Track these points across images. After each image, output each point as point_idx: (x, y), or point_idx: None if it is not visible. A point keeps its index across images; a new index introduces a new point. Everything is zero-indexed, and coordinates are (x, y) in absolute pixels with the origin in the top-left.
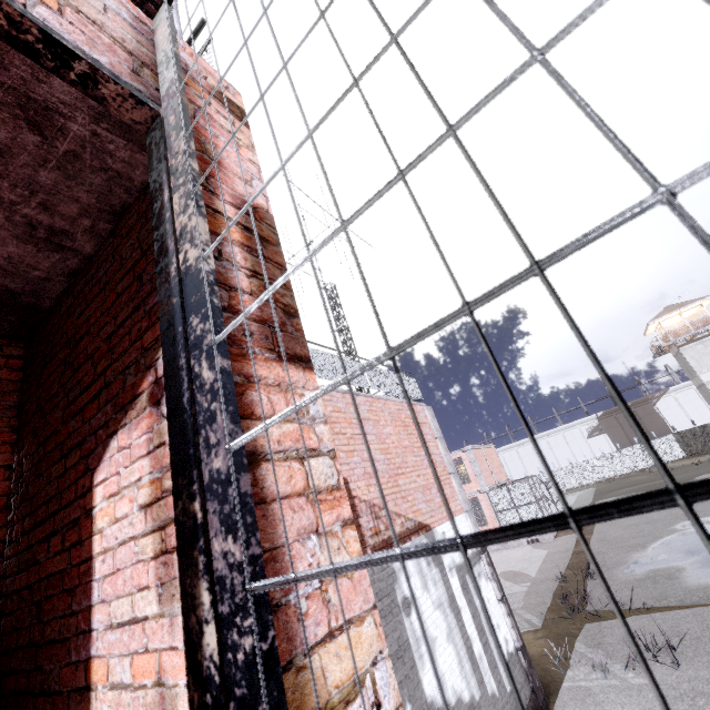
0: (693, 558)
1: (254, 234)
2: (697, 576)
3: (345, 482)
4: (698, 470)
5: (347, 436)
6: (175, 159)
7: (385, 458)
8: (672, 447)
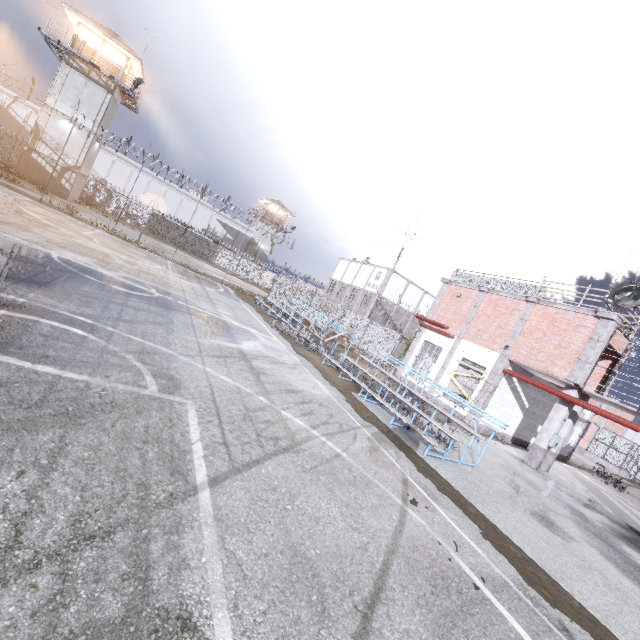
0: None
1: (619, 366)
2: None
3: None
4: None
5: None
6: (619, 362)
7: None
8: None
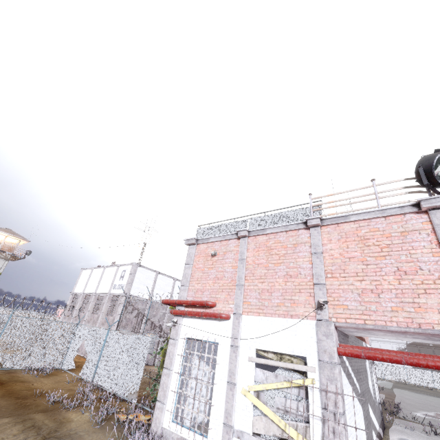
0: None
1: None
2: None
3: None
4: None
5: None
6: None
7: None
8: None
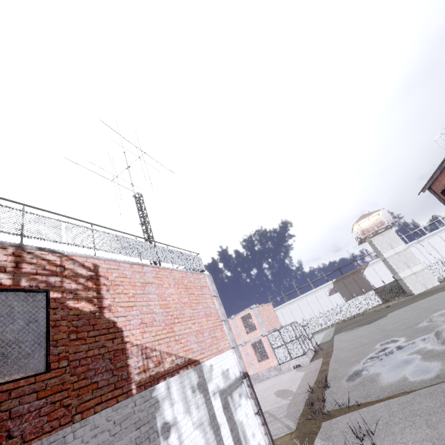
0: (385, 366)
1: None
2: (387, 378)
3: (119, 330)
4: (388, 310)
5: (129, 295)
6: None
7: (164, 311)
8: (374, 298)
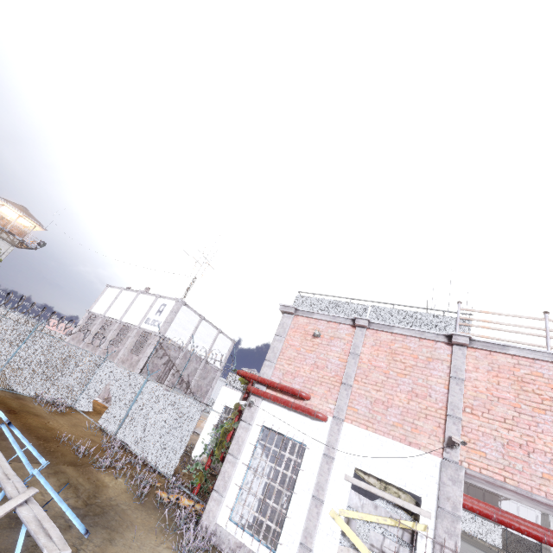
0: None
1: None
2: None
3: None
4: None
5: None
6: None
7: None
8: (496, 535)
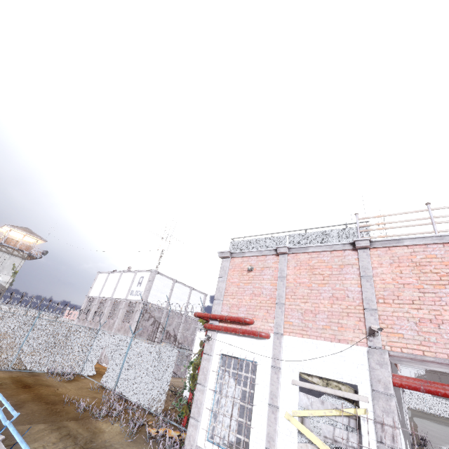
0: None
1: None
2: None
3: None
4: None
5: None
6: None
7: None
8: None
